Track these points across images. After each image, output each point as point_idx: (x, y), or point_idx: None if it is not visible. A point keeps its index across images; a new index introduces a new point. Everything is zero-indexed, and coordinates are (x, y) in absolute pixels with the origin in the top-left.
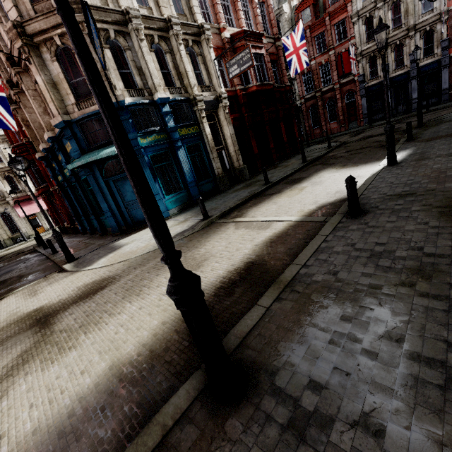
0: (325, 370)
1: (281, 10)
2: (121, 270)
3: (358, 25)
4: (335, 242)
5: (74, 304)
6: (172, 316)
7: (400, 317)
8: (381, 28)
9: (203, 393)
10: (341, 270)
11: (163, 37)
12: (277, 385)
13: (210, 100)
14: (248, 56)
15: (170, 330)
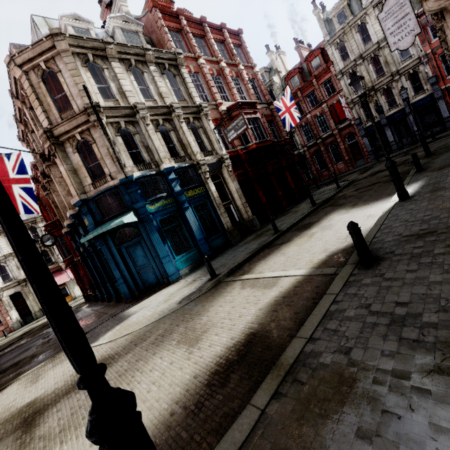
0: None
1: (272, 82)
2: (122, 346)
3: (343, 80)
4: (347, 303)
5: (65, 396)
6: (156, 419)
7: (444, 435)
8: (356, 80)
9: None
10: (355, 345)
11: (167, 119)
12: None
13: (213, 162)
14: (242, 121)
15: None
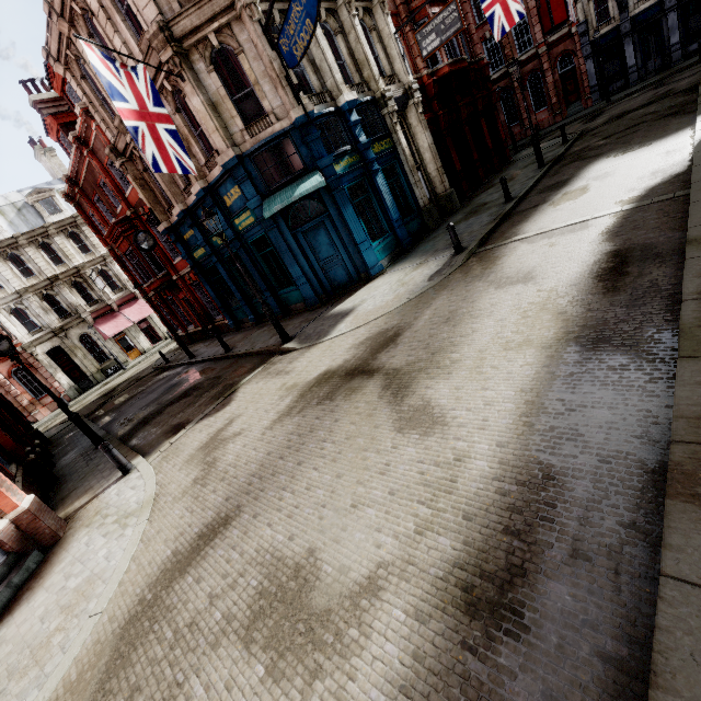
0: None
1: None
2: (394, 321)
3: None
4: None
5: (379, 353)
6: (565, 307)
7: None
8: None
9: None
10: None
11: (330, 11)
12: None
13: (399, 97)
14: (454, 15)
15: (581, 312)
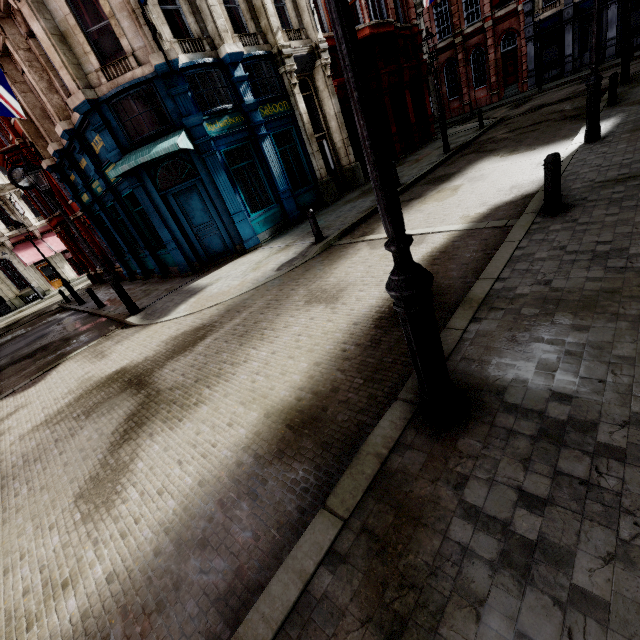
0: (569, 381)
1: None
2: (217, 315)
3: None
4: (535, 248)
5: (171, 360)
6: (325, 356)
7: None
8: None
9: (413, 421)
10: (555, 278)
11: None
12: (509, 402)
13: (303, 55)
14: None
15: (330, 370)
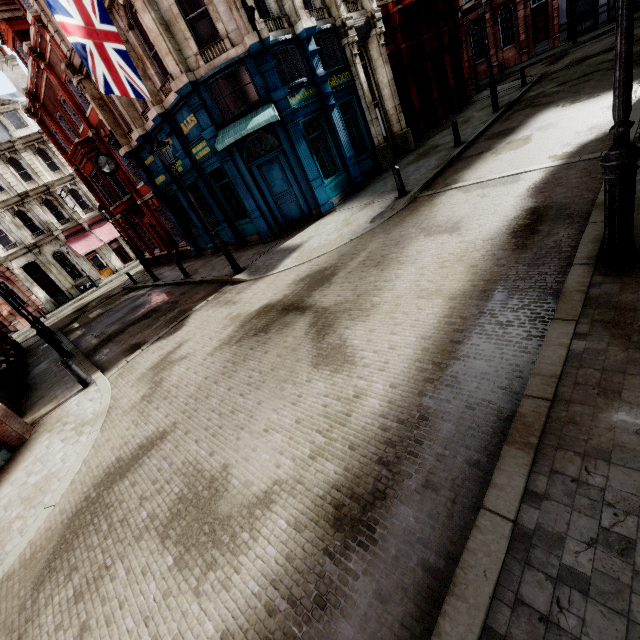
0: None
1: None
2: (333, 260)
3: None
4: None
5: (314, 291)
6: (478, 261)
7: None
8: None
9: (596, 272)
10: None
11: None
12: None
13: (361, 26)
14: None
15: (489, 267)
